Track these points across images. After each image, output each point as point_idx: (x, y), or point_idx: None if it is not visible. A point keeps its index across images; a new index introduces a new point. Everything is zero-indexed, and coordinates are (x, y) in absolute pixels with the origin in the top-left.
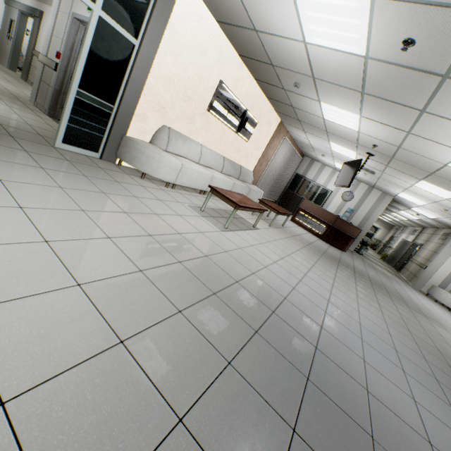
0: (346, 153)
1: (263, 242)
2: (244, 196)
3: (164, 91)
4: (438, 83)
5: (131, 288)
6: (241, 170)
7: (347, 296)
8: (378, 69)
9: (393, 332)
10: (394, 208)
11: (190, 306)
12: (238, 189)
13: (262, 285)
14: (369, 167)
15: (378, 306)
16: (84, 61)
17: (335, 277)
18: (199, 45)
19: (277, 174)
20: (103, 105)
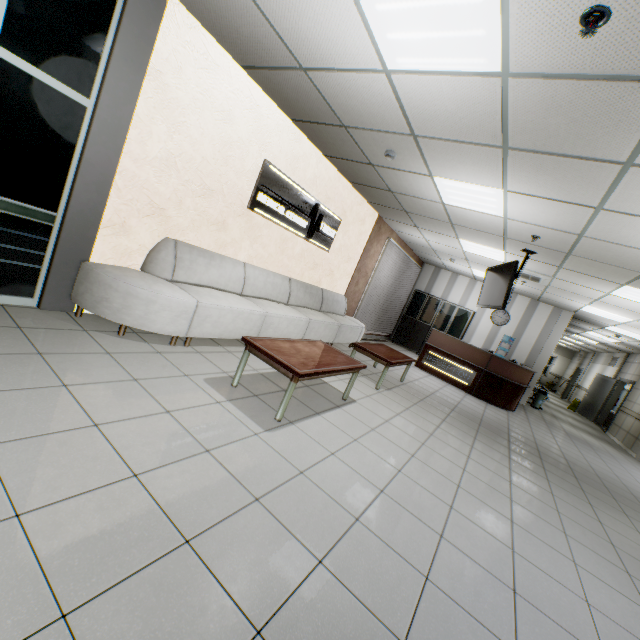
0: (488, 254)
1: (359, 436)
2: (320, 344)
3: (159, 182)
4: None
5: None
6: (323, 295)
7: (549, 546)
8: (531, 94)
9: None
10: (575, 328)
11: None
12: (318, 329)
13: (339, 607)
14: (529, 271)
15: (615, 554)
16: None
17: (512, 491)
18: (215, 105)
19: (385, 294)
20: (31, 212)
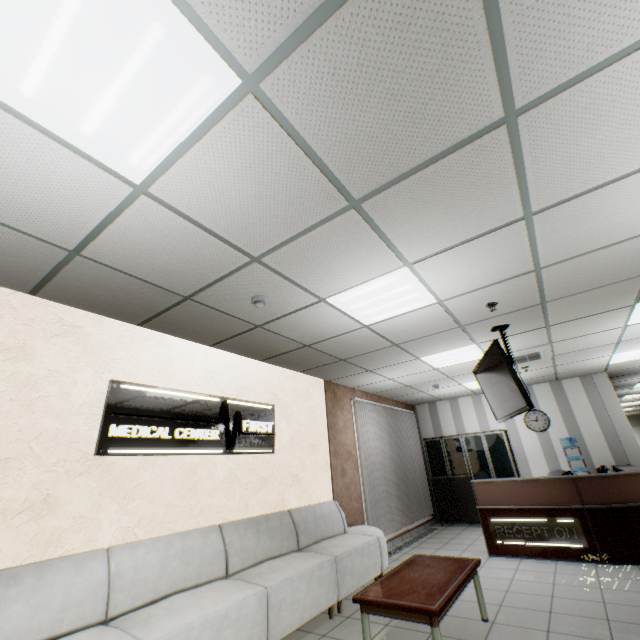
0: (463, 357)
1: None
2: None
3: None
4: None
5: None
6: (294, 519)
7: None
8: (307, 91)
9: None
10: (620, 389)
11: None
12: (295, 594)
13: None
14: (520, 351)
15: None
16: None
17: None
18: None
19: (391, 465)
20: None
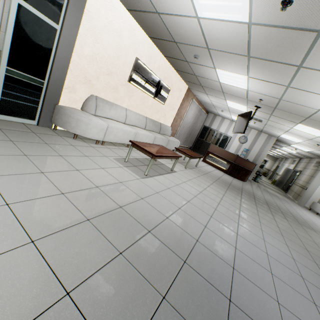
0: (239, 108)
1: (178, 183)
2: (161, 146)
3: (88, 67)
4: (314, 39)
5: (6, 272)
6: (161, 126)
7: (252, 224)
8: (260, 33)
9: (295, 256)
10: (277, 146)
11: (85, 281)
12: (159, 141)
13: (175, 229)
14: (257, 117)
15: (278, 229)
16: (10, 43)
17: (240, 207)
18: (114, 29)
19: (189, 127)
20: (33, 80)
